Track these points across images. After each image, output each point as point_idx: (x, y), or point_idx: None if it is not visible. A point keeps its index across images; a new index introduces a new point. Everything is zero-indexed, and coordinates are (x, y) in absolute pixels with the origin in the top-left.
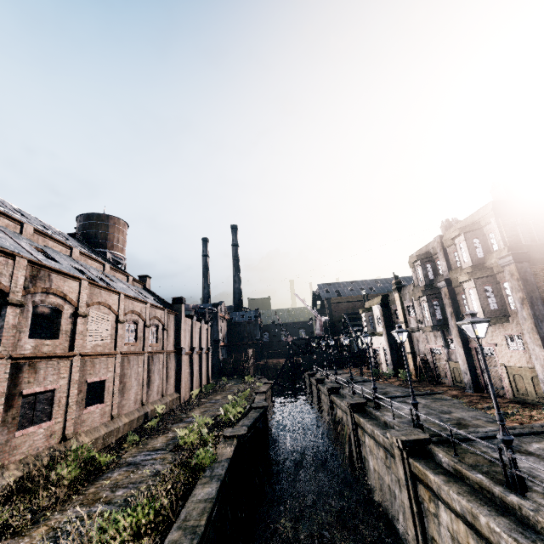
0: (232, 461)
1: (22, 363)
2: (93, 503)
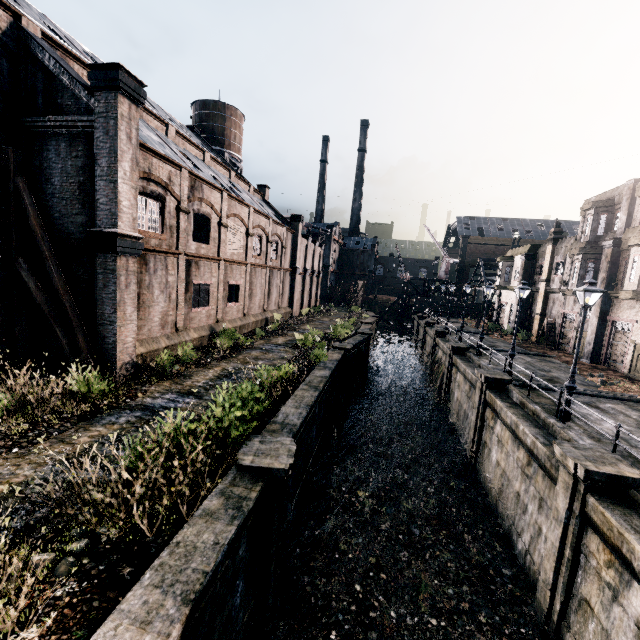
0: (339, 364)
1: (191, 260)
2: (245, 363)
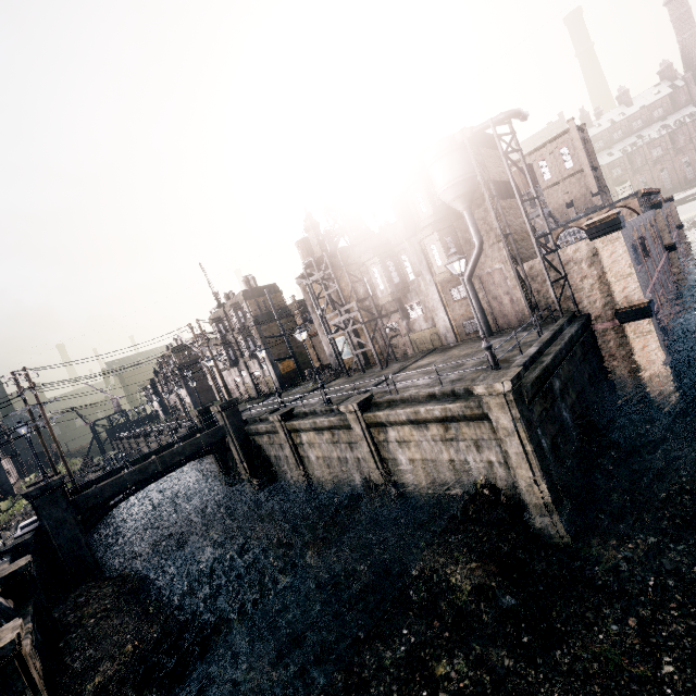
0: None
1: None
2: None
